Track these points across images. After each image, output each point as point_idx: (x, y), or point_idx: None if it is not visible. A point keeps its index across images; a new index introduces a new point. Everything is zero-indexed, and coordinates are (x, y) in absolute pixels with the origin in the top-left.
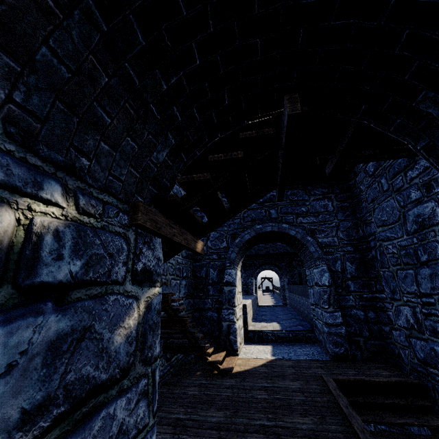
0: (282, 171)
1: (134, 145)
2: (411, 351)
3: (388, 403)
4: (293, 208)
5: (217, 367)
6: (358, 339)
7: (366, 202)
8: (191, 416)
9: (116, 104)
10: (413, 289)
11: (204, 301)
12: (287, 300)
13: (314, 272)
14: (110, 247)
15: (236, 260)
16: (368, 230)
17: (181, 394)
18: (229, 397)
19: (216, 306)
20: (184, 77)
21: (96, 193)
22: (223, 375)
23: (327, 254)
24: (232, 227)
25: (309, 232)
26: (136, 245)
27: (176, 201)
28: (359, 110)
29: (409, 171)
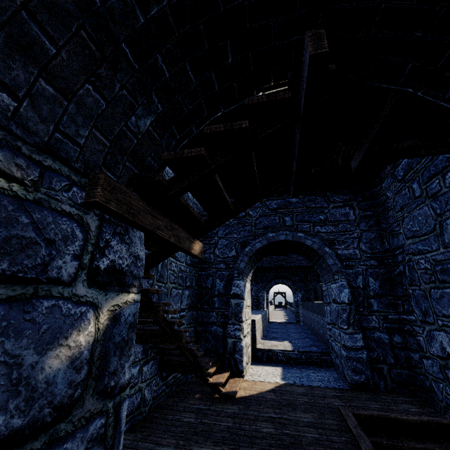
0: (299, 153)
1: (99, 99)
2: (446, 385)
3: (420, 448)
4: (310, 216)
5: (218, 390)
6: (381, 367)
7: (393, 211)
8: (182, 449)
9: (63, 26)
10: None
11: (208, 314)
12: (301, 317)
13: (332, 287)
14: (49, 231)
15: (245, 270)
16: (394, 242)
17: (174, 420)
18: (229, 428)
19: (221, 321)
20: (169, 10)
21: (28, 151)
22: (225, 400)
23: (347, 267)
24: (243, 234)
25: (327, 243)
26: (100, 234)
27: (160, 183)
28: (403, 72)
29: (449, 173)
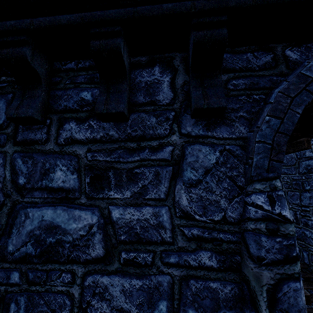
0: None
1: None
2: None
3: None
4: None
5: None
6: None
7: None
8: None
9: None
10: (297, 202)
11: None
12: None
13: None
14: None
15: None
16: None
17: None
18: None
19: None
20: None
21: None
22: None
23: None
24: None
25: None
26: None
27: None
28: None
29: None
